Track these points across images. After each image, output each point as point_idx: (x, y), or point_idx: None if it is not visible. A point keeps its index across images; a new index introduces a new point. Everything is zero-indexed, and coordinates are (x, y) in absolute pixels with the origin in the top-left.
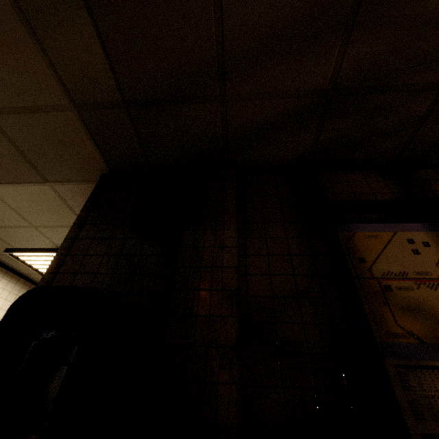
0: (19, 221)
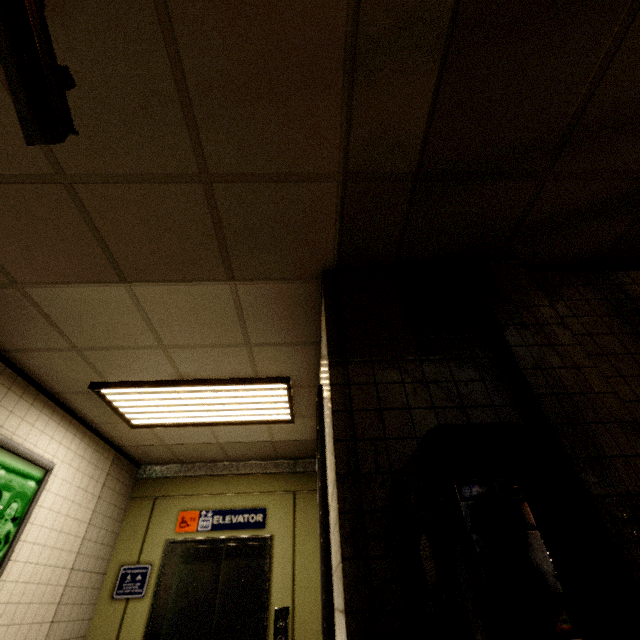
0: (144, 339)
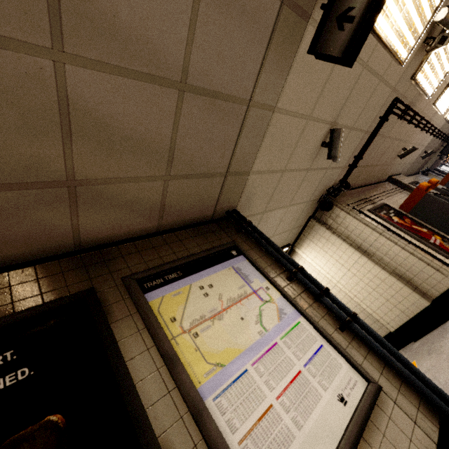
0: None
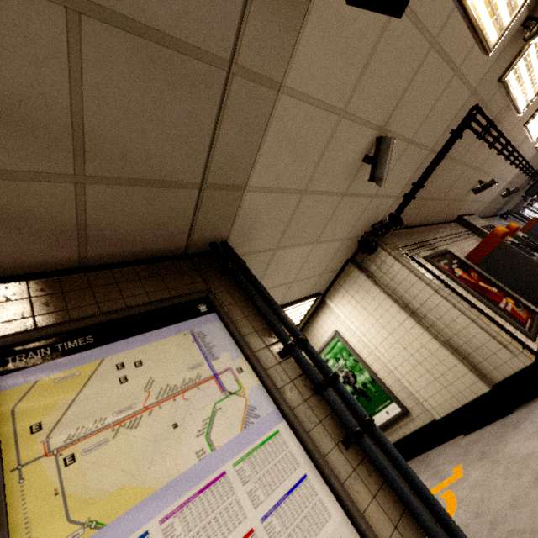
0: None
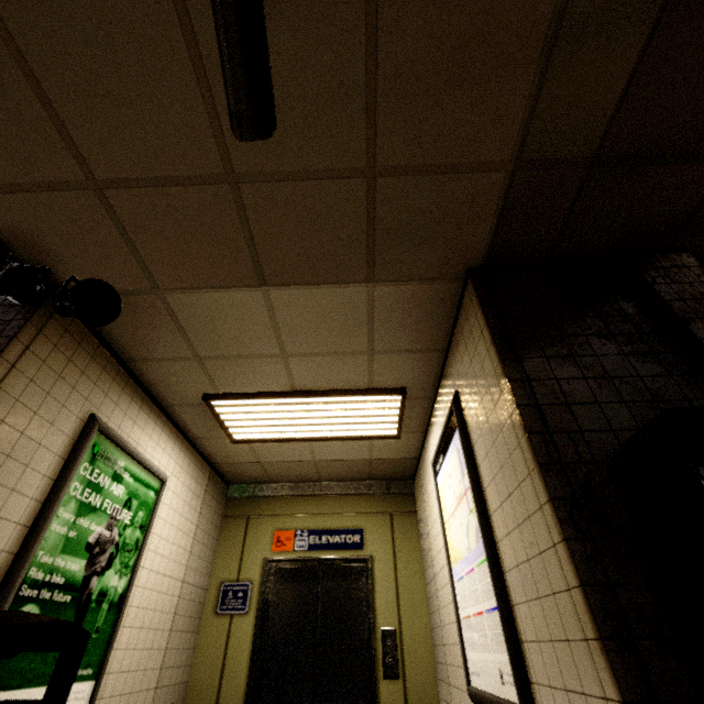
0: (267, 347)
